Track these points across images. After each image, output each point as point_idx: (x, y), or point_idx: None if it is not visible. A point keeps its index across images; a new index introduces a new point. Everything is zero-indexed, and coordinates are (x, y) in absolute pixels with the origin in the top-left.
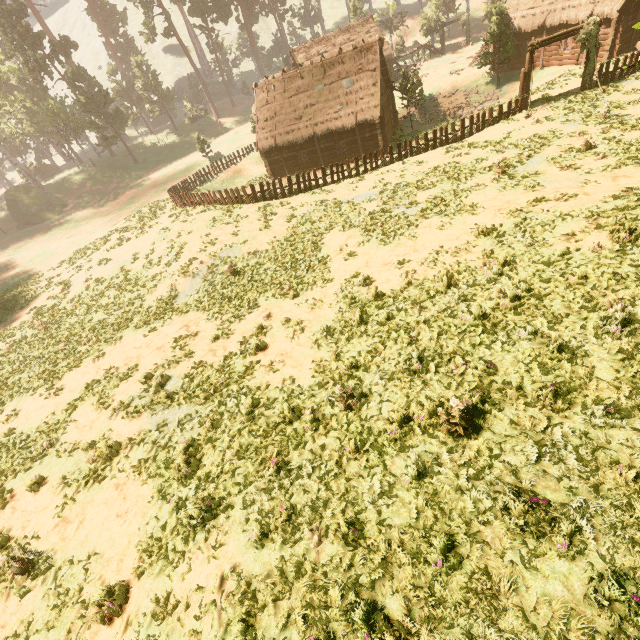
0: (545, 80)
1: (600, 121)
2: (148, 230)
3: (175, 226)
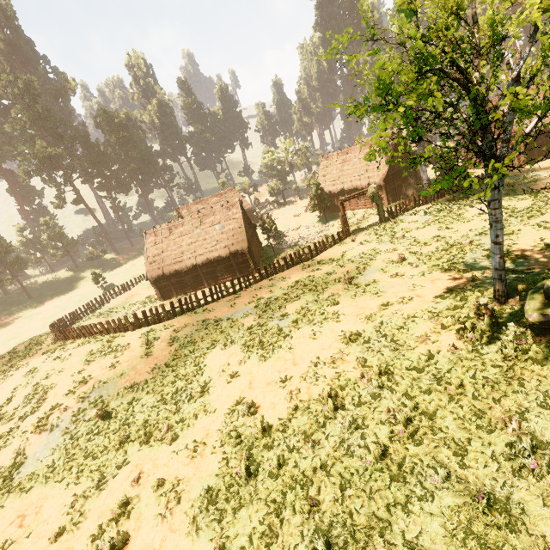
0: (355, 217)
1: (402, 241)
2: (13, 373)
3: (45, 365)
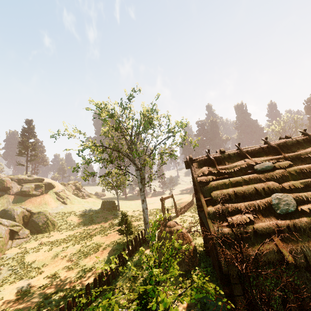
0: None
1: None
2: None
3: None
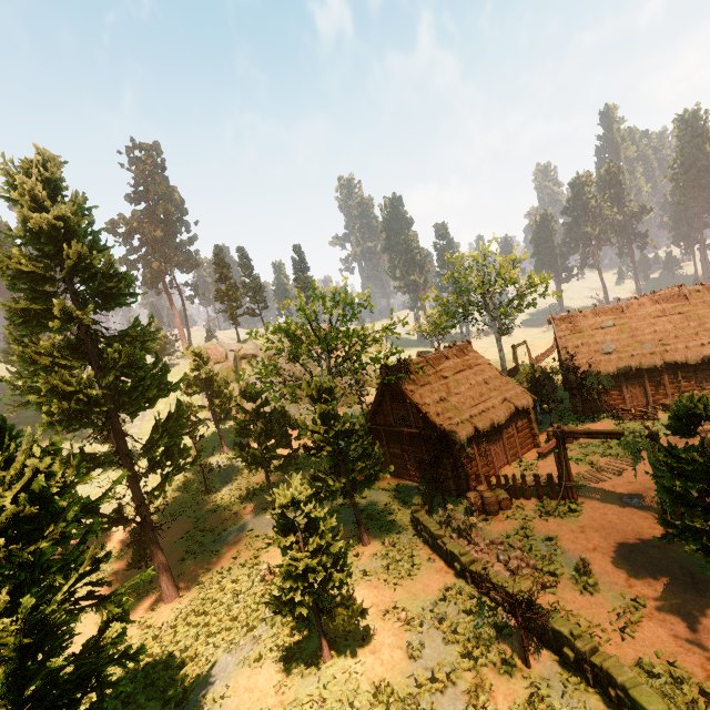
0: None
1: None
2: None
3: None
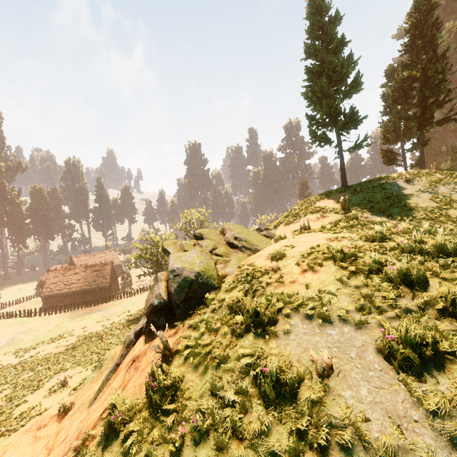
0: None
1: None
2: None
3: None
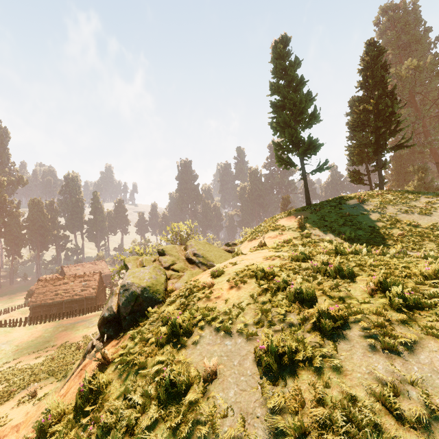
0: None
1: None
2: None
3: None
